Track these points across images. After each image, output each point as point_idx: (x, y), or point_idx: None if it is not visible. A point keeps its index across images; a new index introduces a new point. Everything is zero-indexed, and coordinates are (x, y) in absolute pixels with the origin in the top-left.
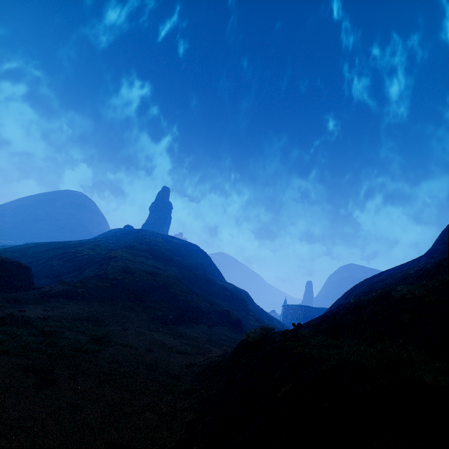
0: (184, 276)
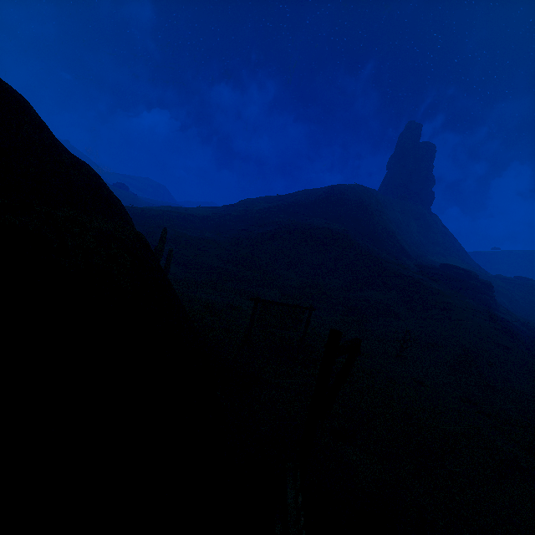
0: (215, 216)
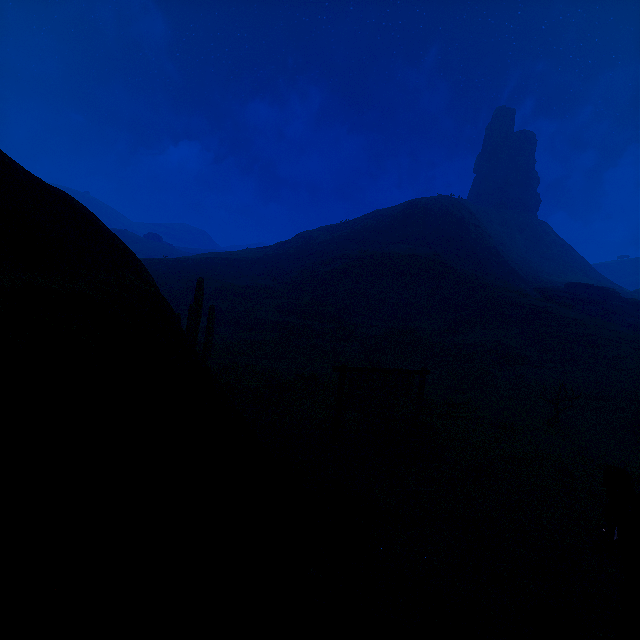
0: (268, 257)
